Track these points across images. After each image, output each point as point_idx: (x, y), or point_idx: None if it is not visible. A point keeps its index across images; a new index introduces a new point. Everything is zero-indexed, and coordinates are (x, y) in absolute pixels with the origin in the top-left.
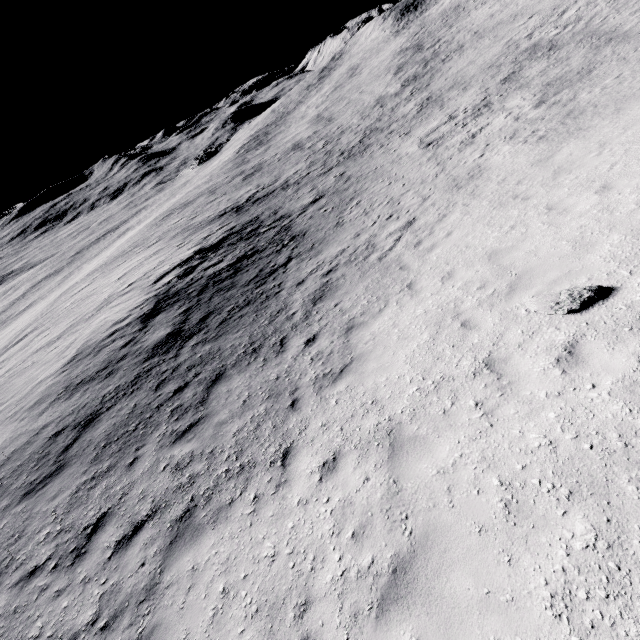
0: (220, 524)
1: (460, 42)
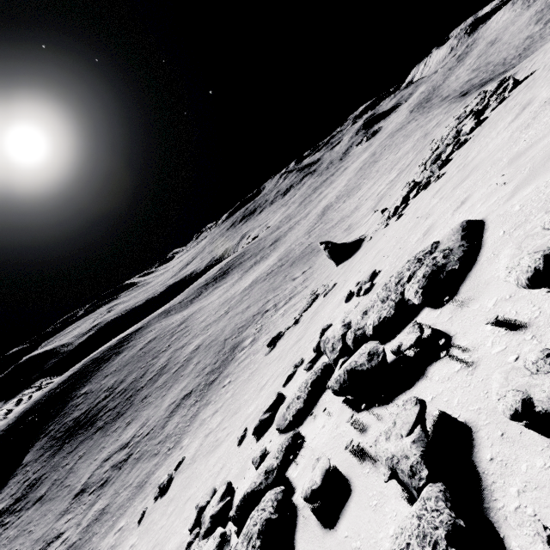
0: None
1: None
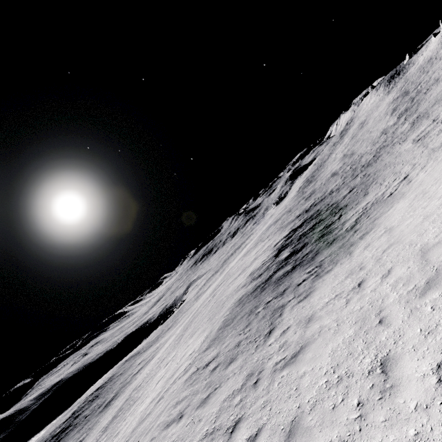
0: (329, 272)
1: (435, 78)
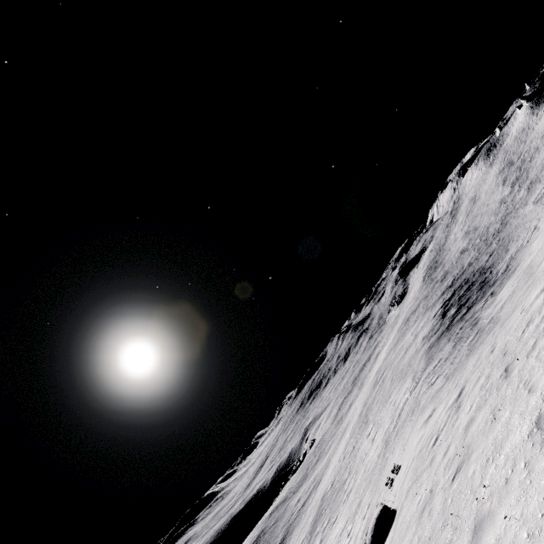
0: (501, 290)
1: (534, 147)
